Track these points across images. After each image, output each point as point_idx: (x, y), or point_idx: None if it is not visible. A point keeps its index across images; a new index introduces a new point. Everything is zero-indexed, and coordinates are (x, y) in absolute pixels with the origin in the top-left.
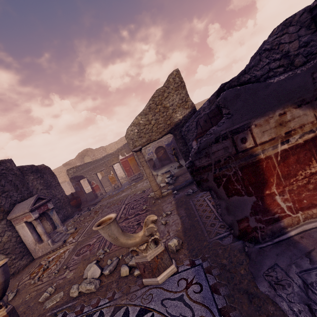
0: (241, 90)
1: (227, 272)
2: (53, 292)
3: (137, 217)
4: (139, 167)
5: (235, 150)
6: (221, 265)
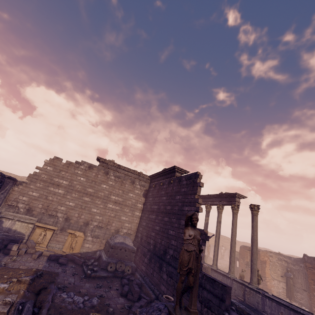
0: None
1: None
2: None
3: None
4: None
5: None
6: None
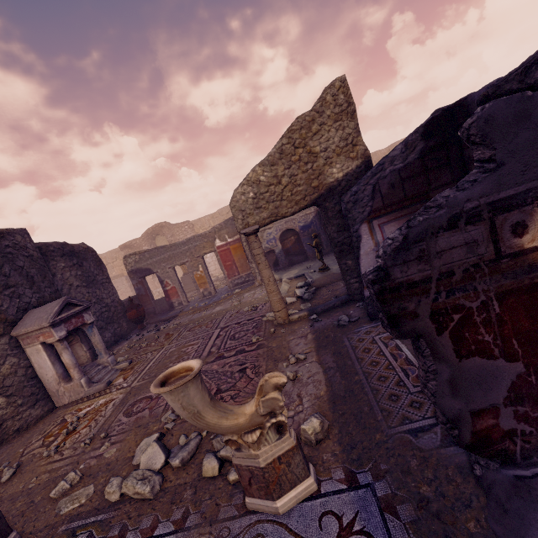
0: (536, 100)
1: (433, 520)
2: (76, 483)
3: (241, 356)
4: (250, 263)
5: (494, 251)
6: (419, 499)
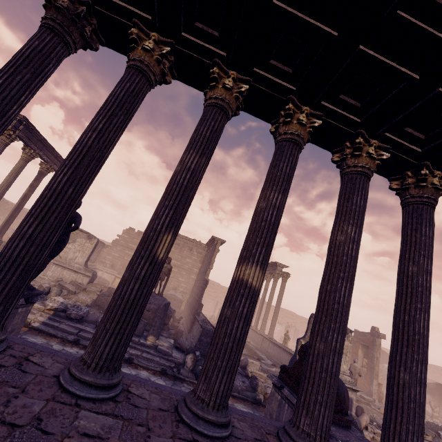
0: None
1: None
2: None
3: None
4: None
5: None
6: None
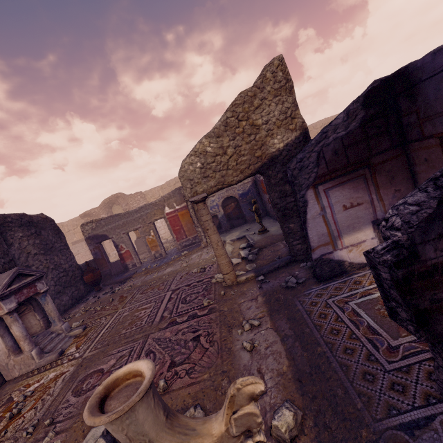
0: None
1: None
2: None
3: (194, 322)
4: (196, 227)
5: None
6: None
